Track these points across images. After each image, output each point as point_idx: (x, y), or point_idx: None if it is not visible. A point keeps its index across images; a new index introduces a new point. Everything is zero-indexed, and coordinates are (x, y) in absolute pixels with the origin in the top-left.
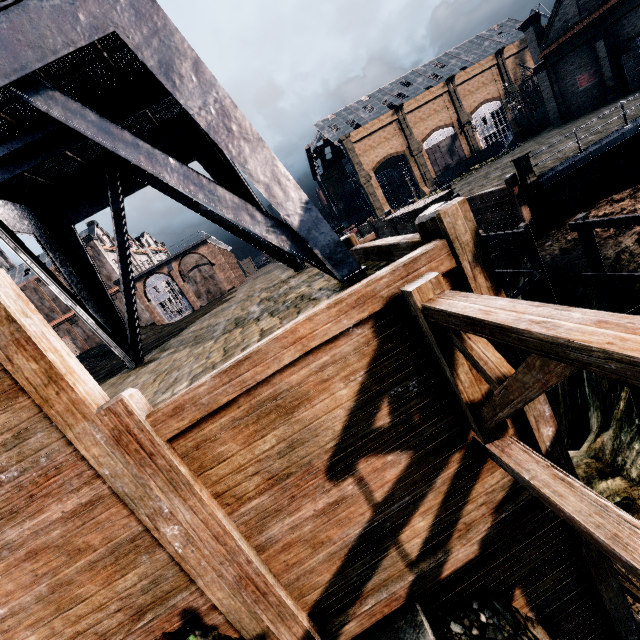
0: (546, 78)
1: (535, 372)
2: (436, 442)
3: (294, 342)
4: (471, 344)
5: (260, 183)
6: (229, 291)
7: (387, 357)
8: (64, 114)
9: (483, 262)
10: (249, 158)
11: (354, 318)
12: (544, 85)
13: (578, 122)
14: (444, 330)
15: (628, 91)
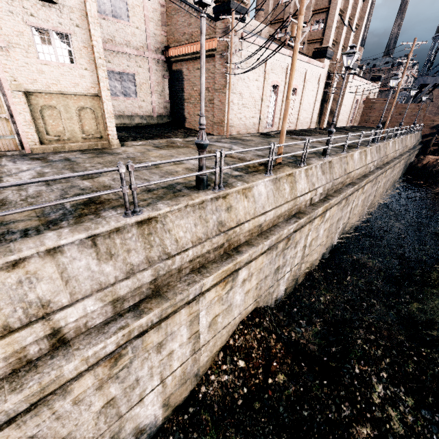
0: None
1: None
2: None
3: None
4: None
5: None
6: None
7: None
8: None
9: None
10: None
11: None
12: None
13: None
14: None
15: None
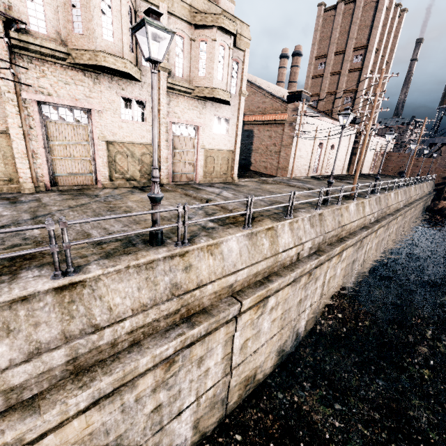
0: None
1: None
2: None
3: None
4: None
5: None
6: None
7: None
8: None
9: None
10: None
11: None
12: None
13: None
14: None
15: None
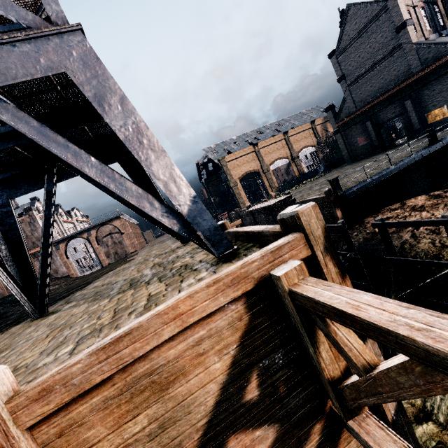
0: (340, 137)
1: (413, 376)
2: (299, 413)
3: (174, 318)
4: (335, 329)
5: (160, 180)
6: (132, 253)
7: (256, 331)
8: (12, 119)
9: (331, 252)
10: (154, 162)
11: (229, 296)
12: (340, 141)
13: (361, 162)
14: (308, 312)
15: (386, 148)
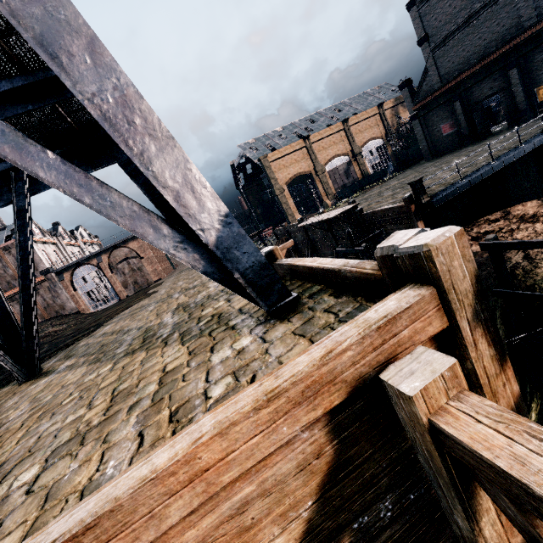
0: (419, 125)
1: None
2: None
3: (190, 479)
4: None
5: (168, 189)
6: (155, 282)
7: (348, 470)
8: None
9: (485, 320)
10: (155, 158)
11: (300, 421)
12: (417, 129)
13: (446, 158)
14: (475, 473)
15: (479, 138)
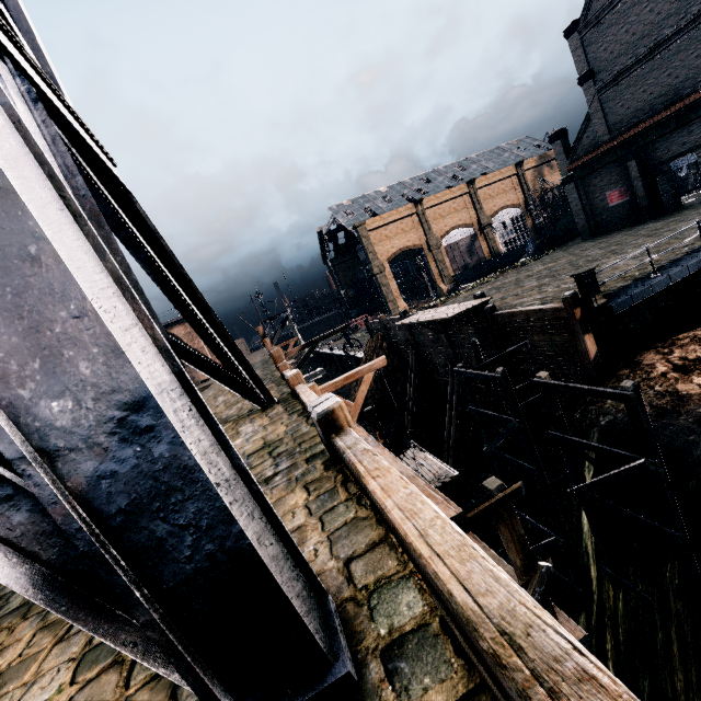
0: (574, 190)
1: None
2: None
3: None
4: None
5: None
6: (203, 382)
7: None
8: None
9: None
10: None
11: None
12: (572, 197)
13: (614, 237)
14: None
15: (662, 212)
